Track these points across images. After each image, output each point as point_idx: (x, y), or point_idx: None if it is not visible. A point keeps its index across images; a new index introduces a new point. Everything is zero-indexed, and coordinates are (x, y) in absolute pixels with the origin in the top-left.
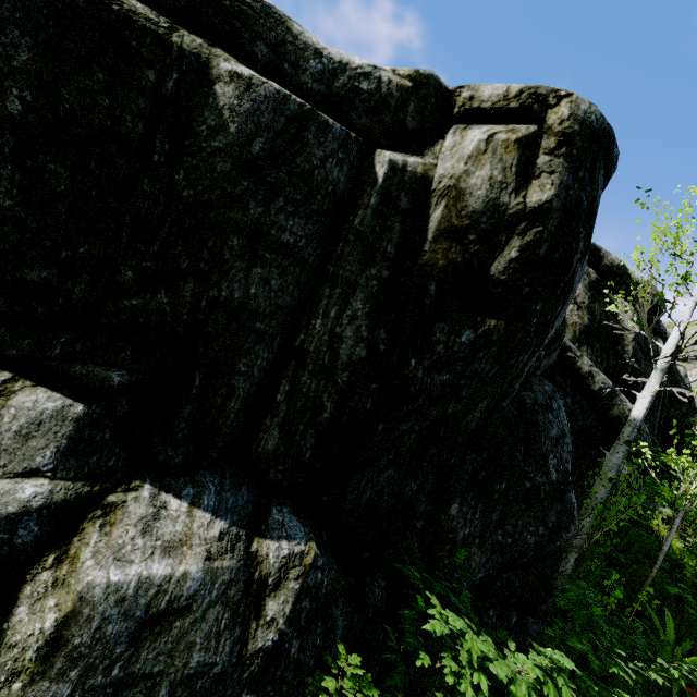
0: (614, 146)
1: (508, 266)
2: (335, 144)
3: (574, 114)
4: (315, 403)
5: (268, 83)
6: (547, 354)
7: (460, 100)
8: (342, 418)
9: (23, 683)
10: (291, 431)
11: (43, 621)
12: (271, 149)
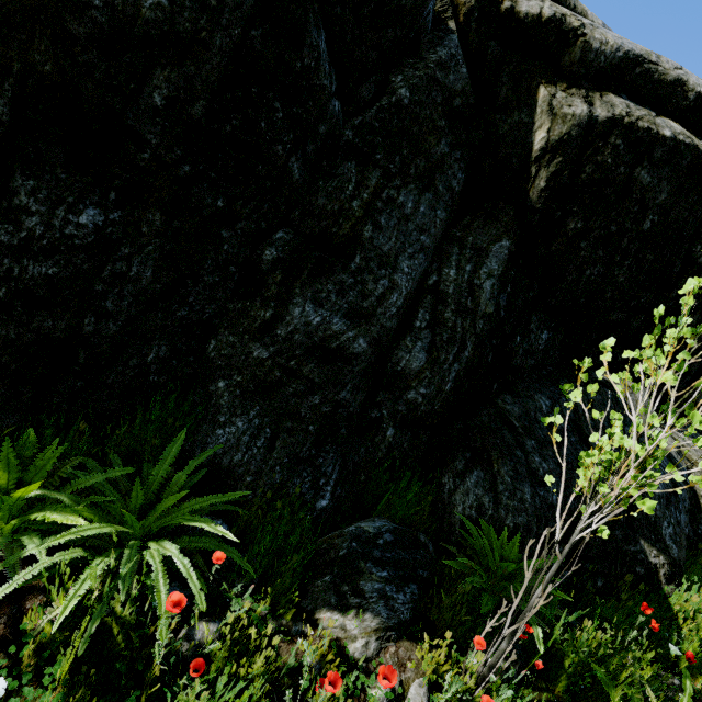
0: None
1: None
2: None
3: None
4: None
5: None
6: None
7: None
8: None
9: None
10: None
11: None
12: None
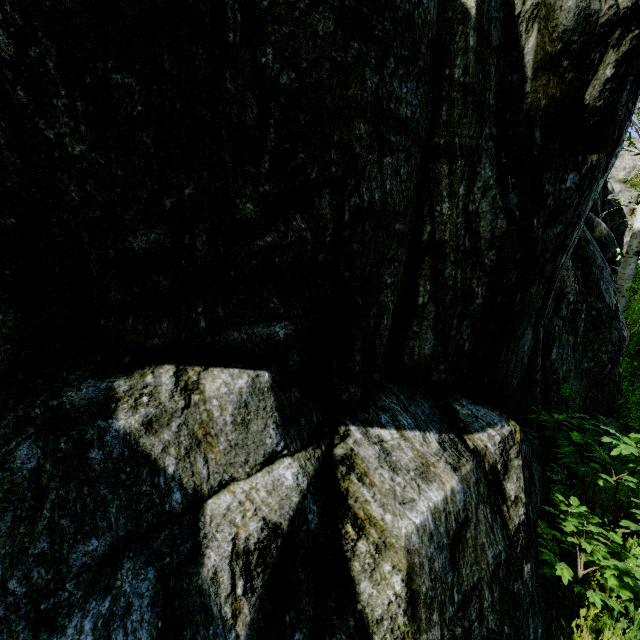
0: None
1: (603, 89)
2: None
3: None
4: (464, 293)
5: None
6: None
7: None
8: (496, 299)
9: None
10: (445, 329)
11: (391, 587)
12: None
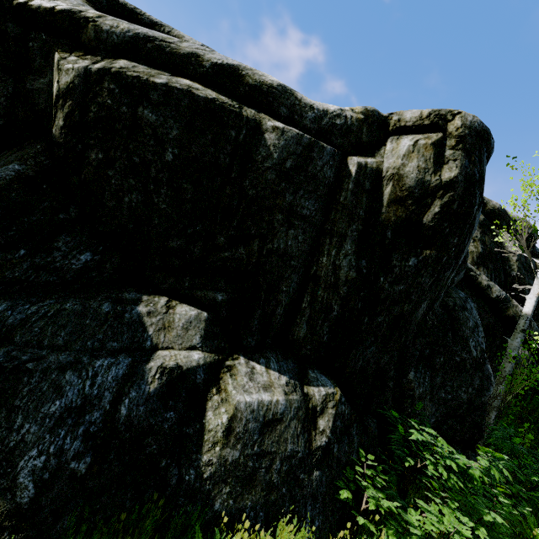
0: (491, 138)
1: (434, 217)
2: (328, 157)
3: (464, 124)
4: (327, 306)
5: (292, 130)
6: (457, 273)
7: (392, 122)
8: (345, 314)
9: (220, 448)
10: (313, 325)
11: (221, 418)
12: (296, 164)
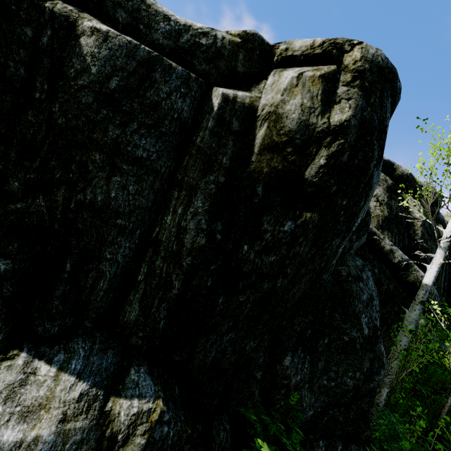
0: (397, 81)
1: (318, 171)
2: (178, 81)
3: (364, 57)
4: (166, 282)
5: (121, 35)
6: (358, 238)
7: (278, 51)
8: (187, 294)
9: None
10: (148, 305)
11: None
12: (125, 85)
